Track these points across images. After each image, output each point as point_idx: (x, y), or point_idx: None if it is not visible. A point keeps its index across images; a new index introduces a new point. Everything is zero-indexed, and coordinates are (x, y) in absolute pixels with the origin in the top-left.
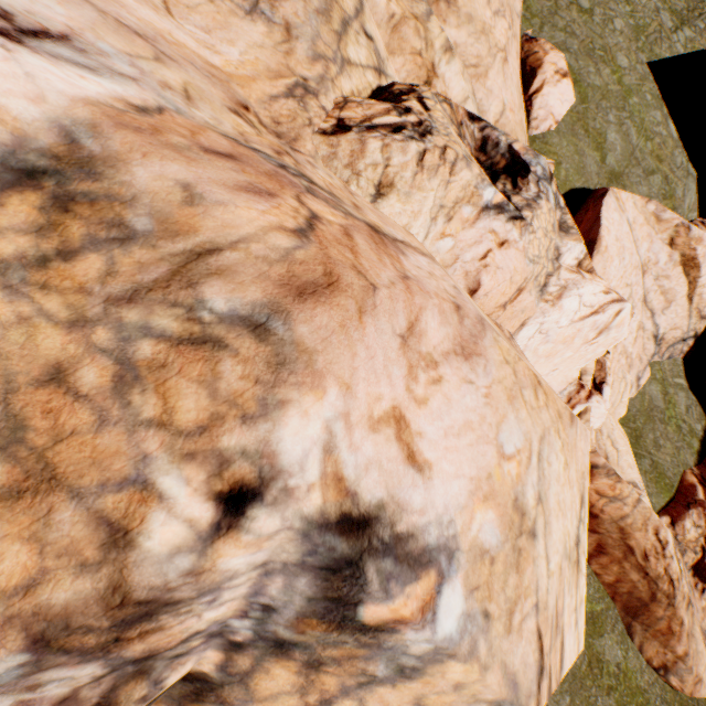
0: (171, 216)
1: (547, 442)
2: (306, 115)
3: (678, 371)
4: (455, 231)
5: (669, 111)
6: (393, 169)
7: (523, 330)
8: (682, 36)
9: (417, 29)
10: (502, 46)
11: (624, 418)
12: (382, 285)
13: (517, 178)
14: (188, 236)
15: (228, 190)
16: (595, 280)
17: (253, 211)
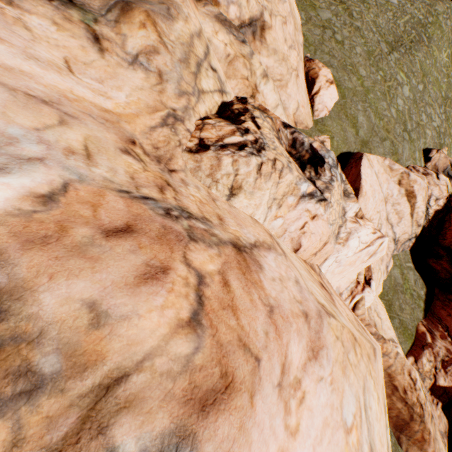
0: (78, 346)
1: (367, 389)
2: (176, 138)
3: (408, 258)
4: (283, 213)
5: (390, 102)
6: (240, 176)
7: (325, 262)
8: (393, 57)
9: (245, 63)
10: (295, 67)
11: (381, 294)
12: (261, 348)
13: (318, 167)
14: (95, 367)
15: (130, 290)
16: (366, 224)
17: (153, 313)
